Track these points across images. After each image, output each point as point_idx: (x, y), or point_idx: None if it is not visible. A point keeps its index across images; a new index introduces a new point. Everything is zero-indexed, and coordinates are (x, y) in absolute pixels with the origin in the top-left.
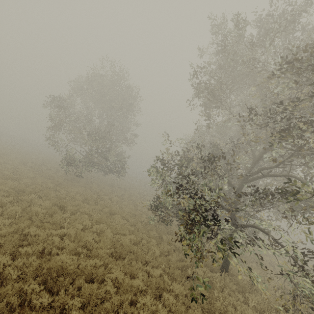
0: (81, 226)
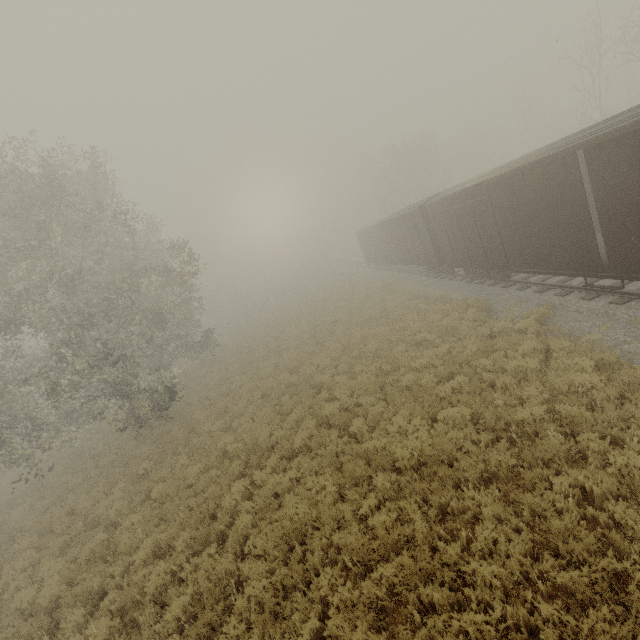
0: None
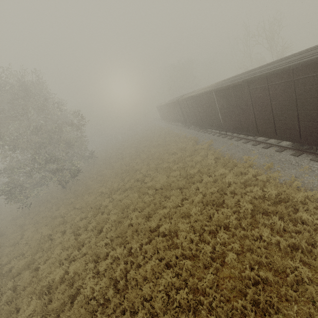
0: None
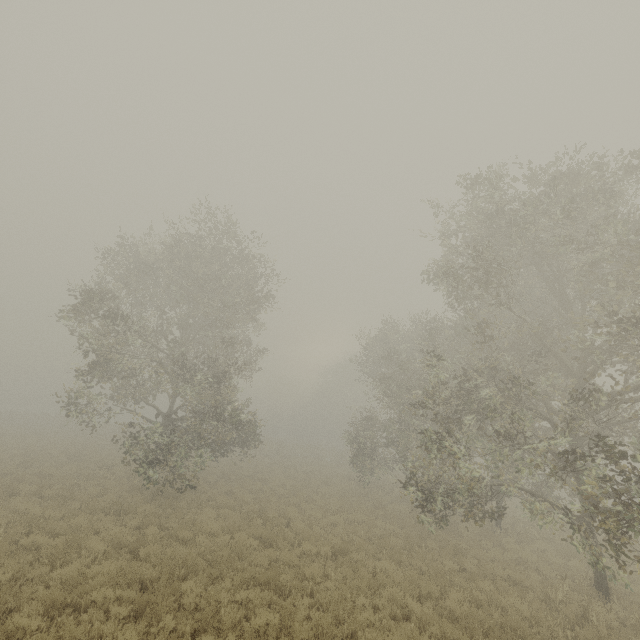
0: (372, 616)
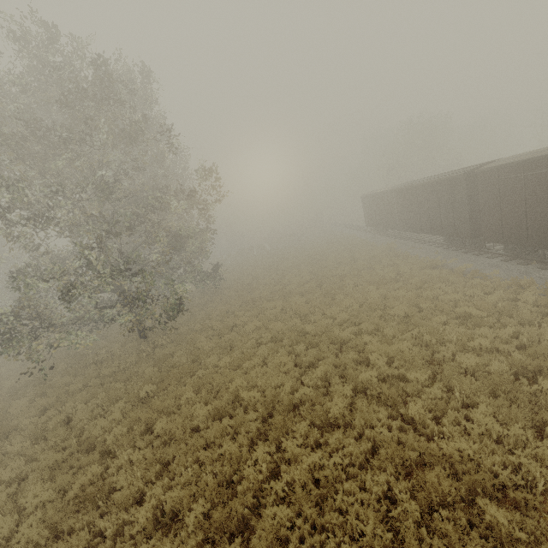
0: None
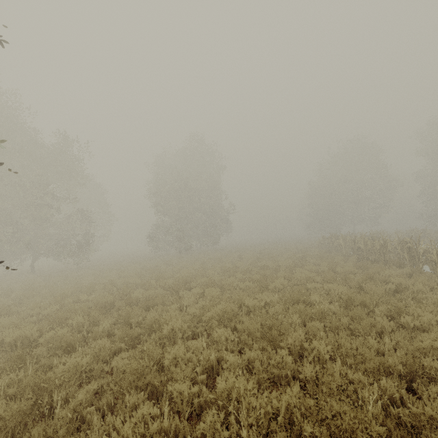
0: None
